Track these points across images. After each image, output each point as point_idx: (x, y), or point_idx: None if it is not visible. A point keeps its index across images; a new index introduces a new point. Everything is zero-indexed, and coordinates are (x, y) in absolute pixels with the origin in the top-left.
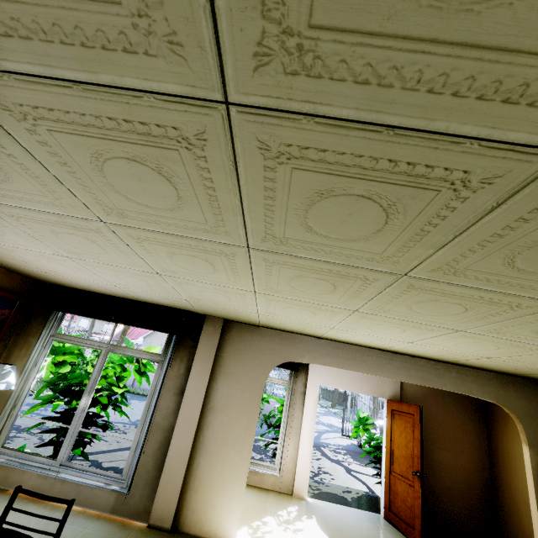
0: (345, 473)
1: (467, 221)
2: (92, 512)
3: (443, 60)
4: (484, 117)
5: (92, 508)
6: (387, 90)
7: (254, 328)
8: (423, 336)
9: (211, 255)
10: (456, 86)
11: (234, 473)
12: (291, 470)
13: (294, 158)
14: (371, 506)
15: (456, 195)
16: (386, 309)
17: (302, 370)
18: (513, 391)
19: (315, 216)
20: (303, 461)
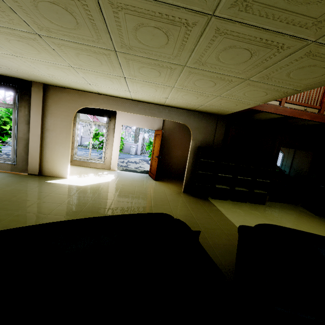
0: None
1: None
2: (1, 171)
3: None
4: None
5: (2, 170)
6: None
7: (62, 89)
8: (124, 85)
9: None
10: None
11: (63, 155)
12: (109, 161)
13: None
14: (147, 173)
15: None
16: (78, 64)
17: (113, 117)
18: (192, 118)
19: None
20: (115, 157)
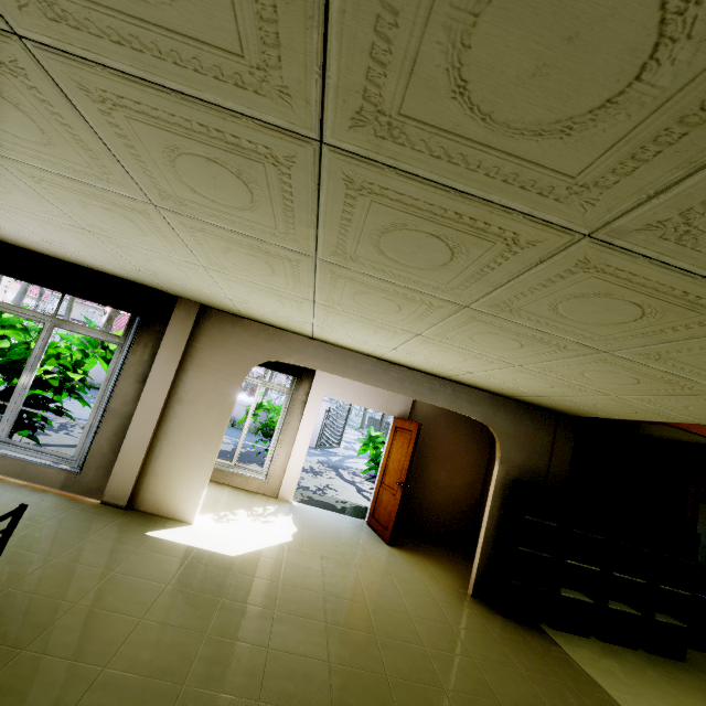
0: (354, 492)
1: (311, 200)
2: (39, 487)
3: (163, 38)
4: (235, 96)
5: (40, 483)
6: (143, 55)
7: (237, 319)
8: (397, 341)
9: (125, 210)
10: (191, 63)
11: (198, 463)
12: (279, 476)
13: (119, 106)
14: (360, 514)
15: (279, 170)
16: (338, 301)
17: (306, 378)
18: (502, 412)
19: (187, 175)
20: (294, 468)
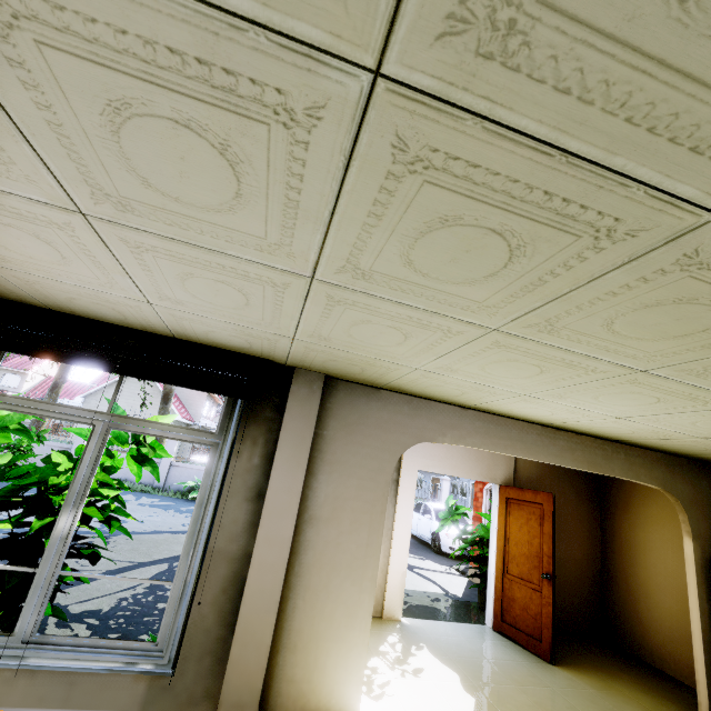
0: (408, 572)
1: None
2: None
3: None
4: None
5: (102, 709)
6: None
7: (371, 391)
8: (668, 411)
9: (559, 232)
10: None
11: (351, 615)
12: (380, 585)
13: None
14: (471, 615)
15: None
16: None
17: None
18: (679, 474)
19: None
20: (397, 571)
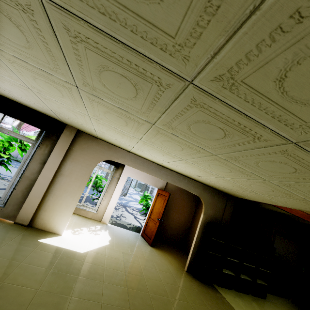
0: (133, 218)
1: (168, 103)
2: None
3: (132, 18)
4: (156, 53)
5: None
6: (115, 22)
7: (94, 138)
8: (172, 160)
9: (58, 85)
10: (141, 33)
11: (67, 206)
12: (103, 211)
13: (84, 41)
14: (137, 230)
15: (159, 88)
16: (152, 141)
17: (120, 167)
18: (207, 192)
19: (105, 79)
20: (110, 208)
